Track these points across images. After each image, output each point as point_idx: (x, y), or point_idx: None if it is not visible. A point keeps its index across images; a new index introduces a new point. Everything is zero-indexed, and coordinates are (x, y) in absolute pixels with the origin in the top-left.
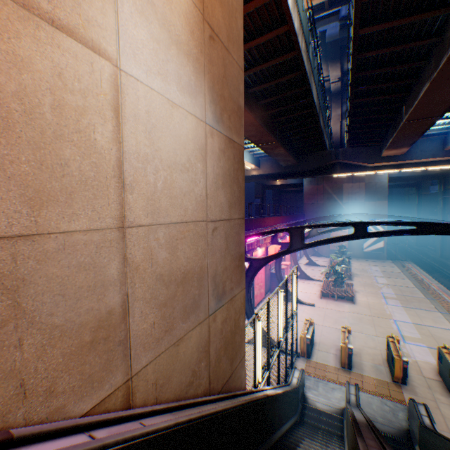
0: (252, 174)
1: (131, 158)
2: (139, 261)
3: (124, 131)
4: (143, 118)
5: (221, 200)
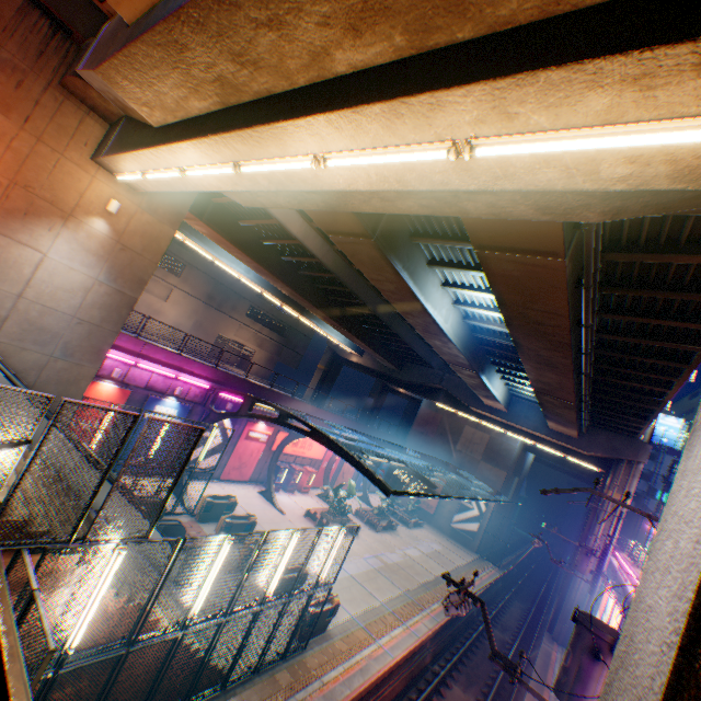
0: (352, 359)
1: (38, 280)
2: (22, 309)
3: (39, 272)
4: (52, 270)
5: (95, 314)
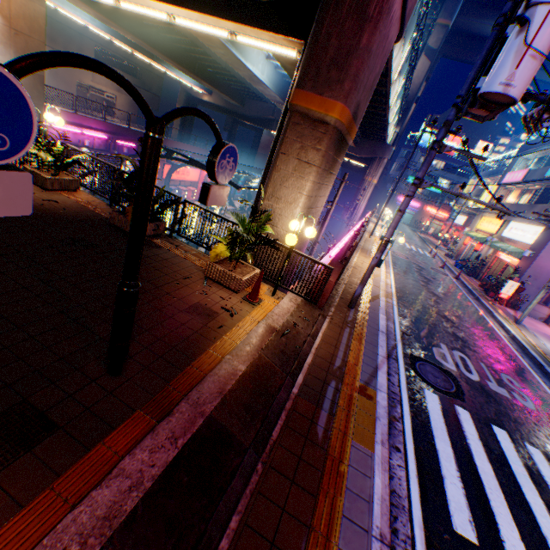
0: (204, 99)
1: None
2: None
3: None
4: None
5: None
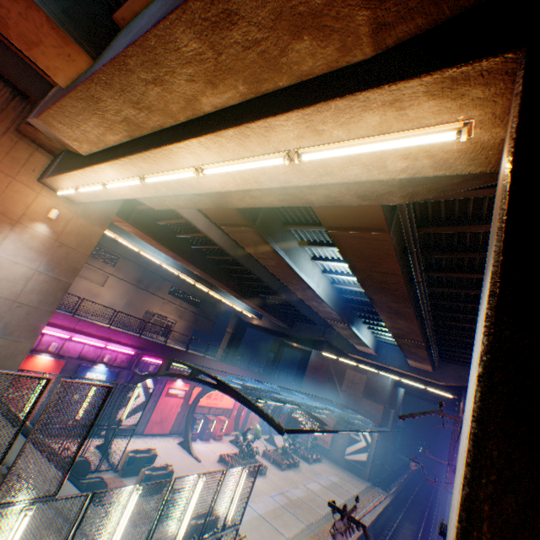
0: (254, 321)
1: None
2: None
3: None
4: None
5: (34, 298)
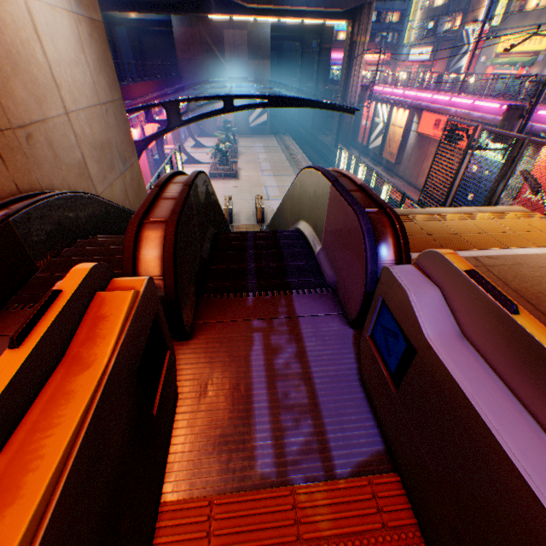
0: None
1: (54, 66)
2: (81, 135)
3: (45, 47)
4: (47, 31)
5: (104, 85)
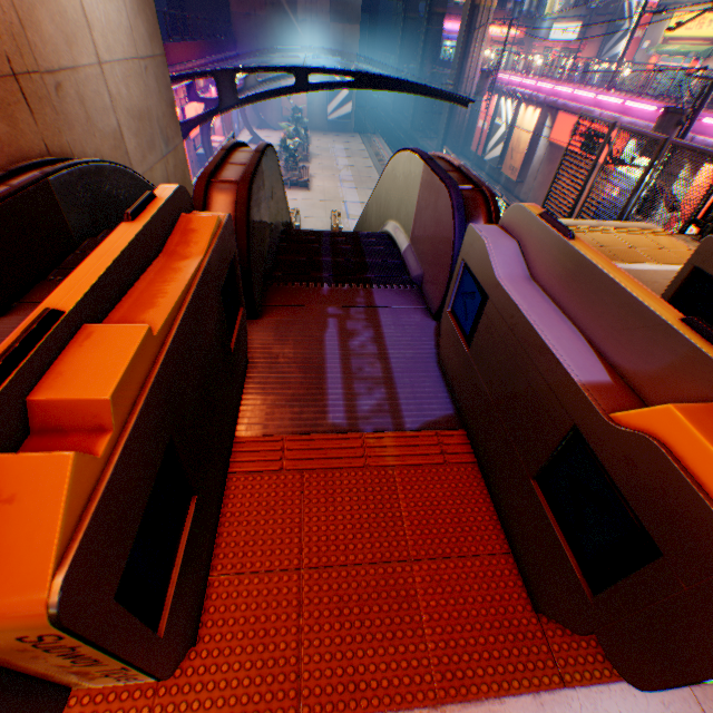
0: None
1: None
2: (116, 96)
3: None
4: None
5: (143, 32)
